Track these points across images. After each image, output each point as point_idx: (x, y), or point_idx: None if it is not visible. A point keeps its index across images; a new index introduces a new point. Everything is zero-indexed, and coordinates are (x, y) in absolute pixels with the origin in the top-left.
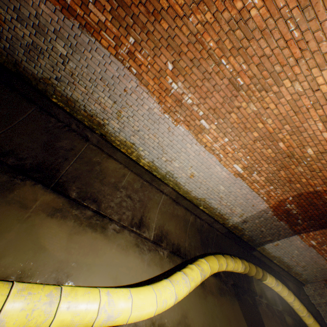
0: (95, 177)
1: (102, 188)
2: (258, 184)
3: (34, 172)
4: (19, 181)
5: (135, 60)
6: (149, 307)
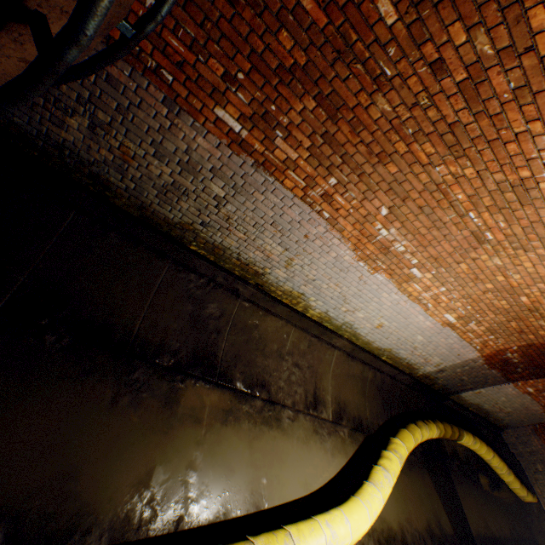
0: (254, 348)
1: (266, 363)
2: (474, 333)
3: (193, 368)
4: (179, 384)
5: (332, 202)
6: (364, 526)
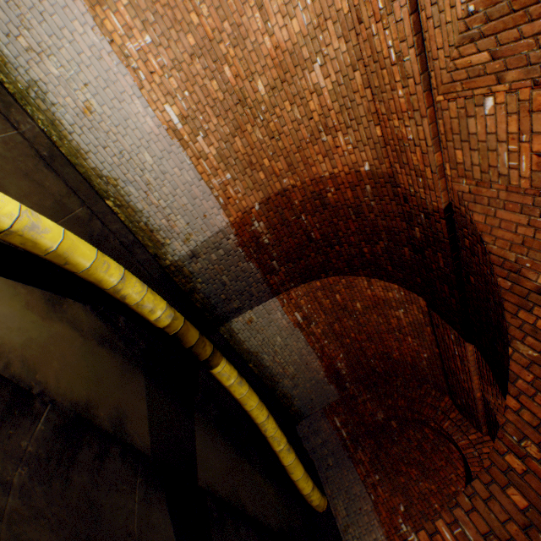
0: None
1: None
2: (209, 163)
3: None
4: None
5: None
6: None
